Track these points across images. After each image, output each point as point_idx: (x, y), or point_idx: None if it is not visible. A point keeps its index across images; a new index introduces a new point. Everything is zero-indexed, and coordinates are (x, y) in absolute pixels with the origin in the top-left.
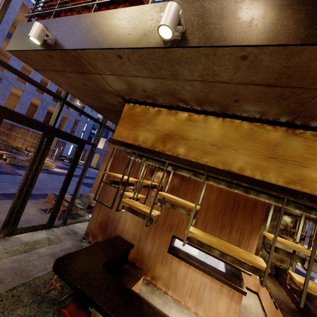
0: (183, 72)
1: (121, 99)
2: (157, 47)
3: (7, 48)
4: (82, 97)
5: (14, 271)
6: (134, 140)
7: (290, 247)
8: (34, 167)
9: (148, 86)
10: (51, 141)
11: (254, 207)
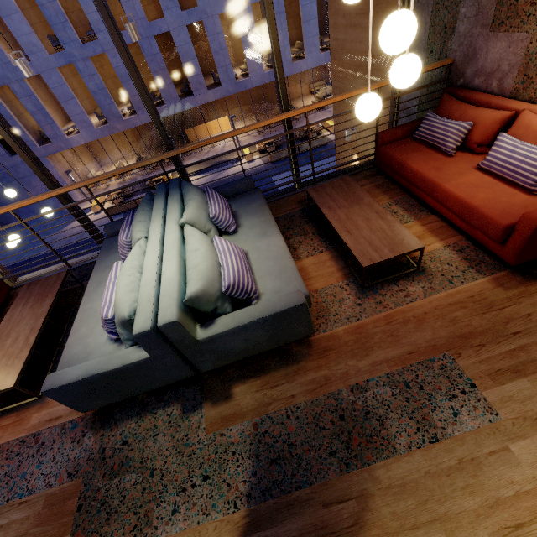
0: None
1: None
2: None
3: None
4: None
5: None
6: None
7: None
8: None
9: None
10: None
11: None
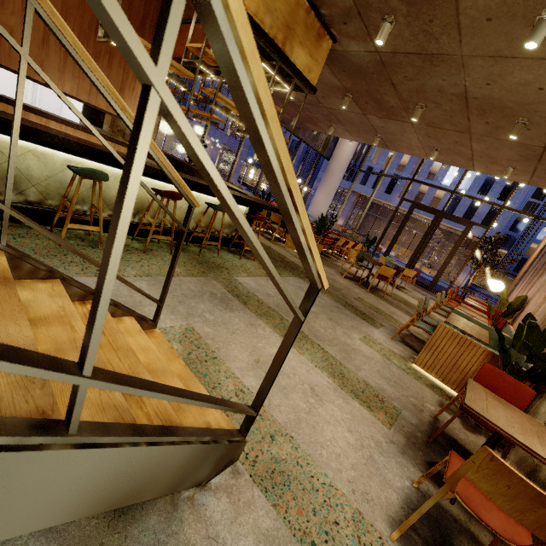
0: None
1: None
2: None
3: None
4: None
5: None
6: None
7: (213, 56)
8: None
9: None
10: None
11: (142, 29)
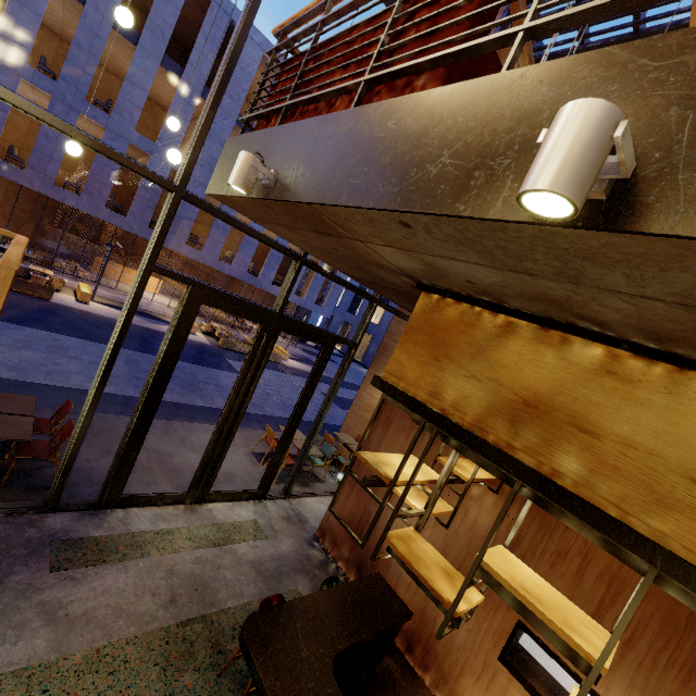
0: (604, 275)
1: (412, 281)
2: (513, 221)
3: (207, 190)
4: (333, 263)
5: (193, 583)
6: (432, 395)
7: None
8: (243, 388)
9: (480, 278)
10: (273, 341)
11: None
